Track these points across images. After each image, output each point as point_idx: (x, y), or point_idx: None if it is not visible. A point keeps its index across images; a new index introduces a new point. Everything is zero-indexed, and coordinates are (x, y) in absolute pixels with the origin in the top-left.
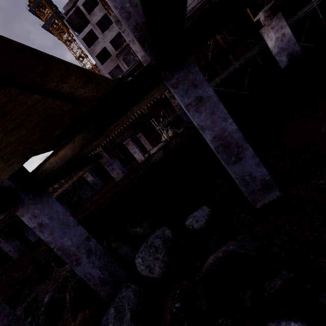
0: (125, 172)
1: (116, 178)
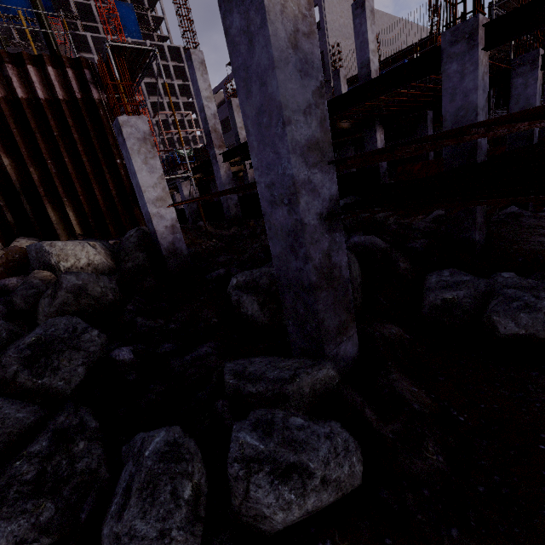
0: None
1: None
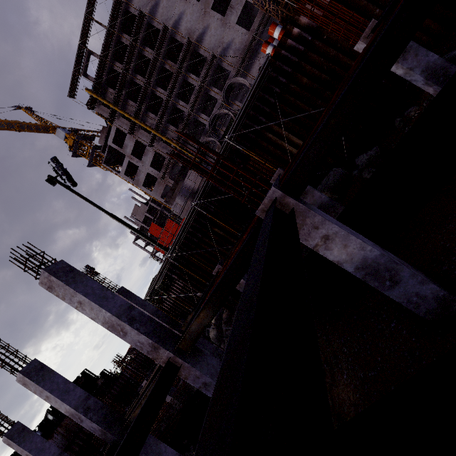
0: (172, 392)
1: (166, 399)
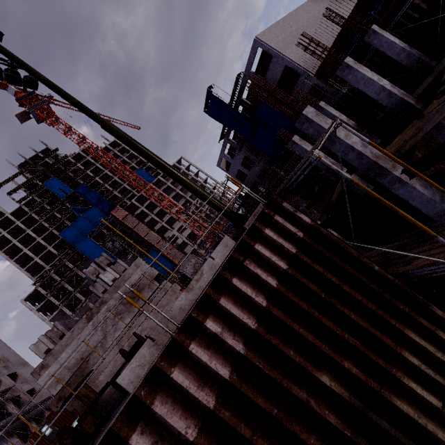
0: None
1: None
